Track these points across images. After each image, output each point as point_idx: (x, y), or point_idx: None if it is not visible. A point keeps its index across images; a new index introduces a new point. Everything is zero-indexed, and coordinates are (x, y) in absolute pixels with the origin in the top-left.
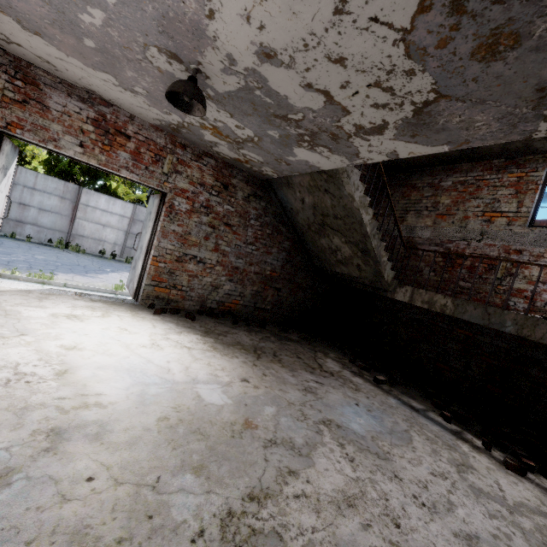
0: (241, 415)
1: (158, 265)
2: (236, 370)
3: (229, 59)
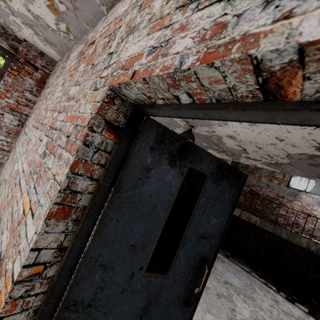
0: None
1: None
2: None
3: (212, 131)
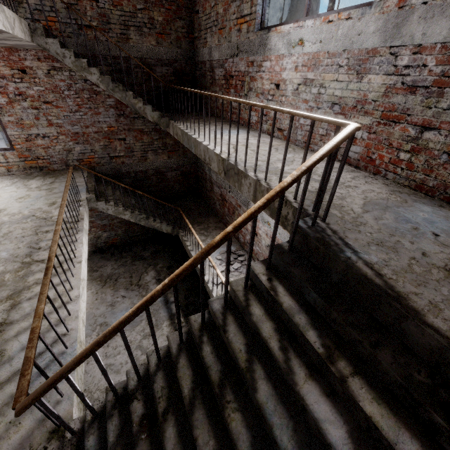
0: None
1: None
2: None
3: None
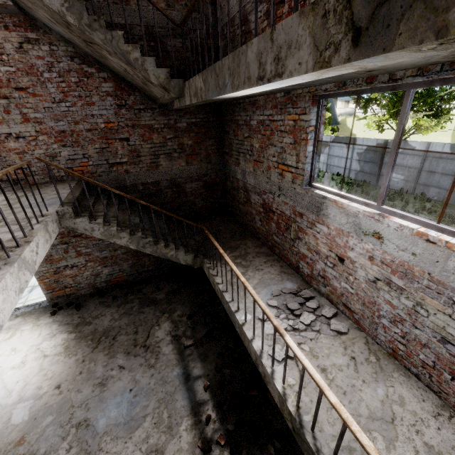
0: (23, 432)
1: (44, 281)
2: (61, 375)
3: None
